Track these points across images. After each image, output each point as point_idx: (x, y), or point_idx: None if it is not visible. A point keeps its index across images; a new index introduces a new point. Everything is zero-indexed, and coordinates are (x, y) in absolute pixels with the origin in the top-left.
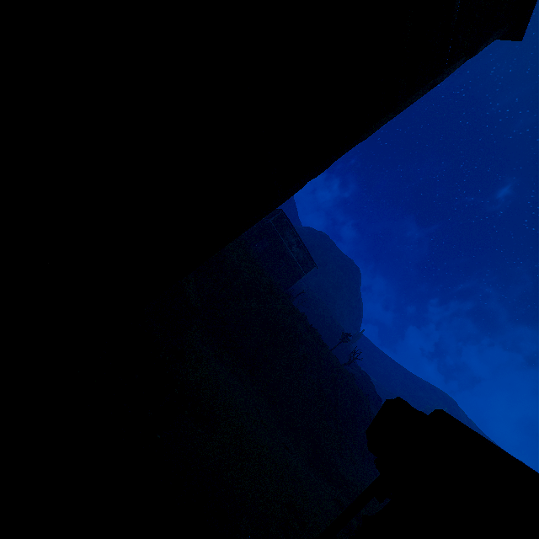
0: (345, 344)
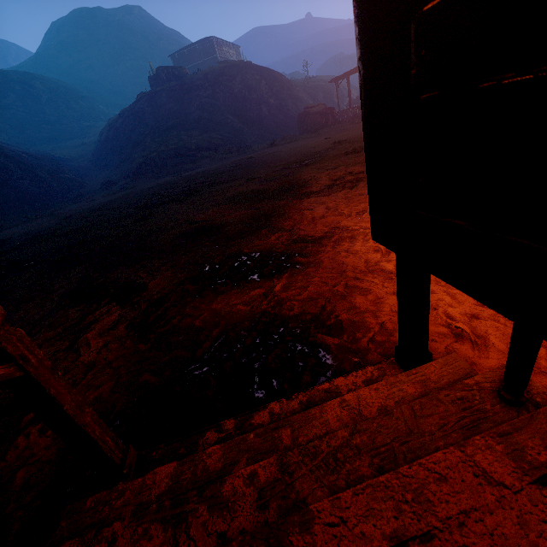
0: None
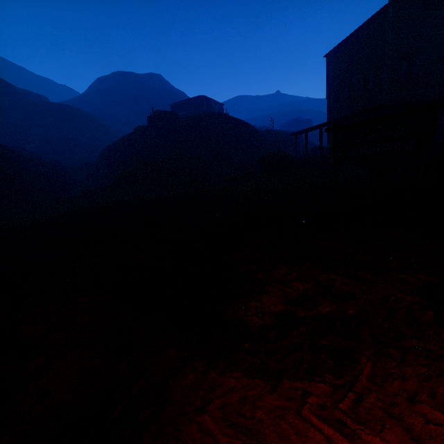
0: None
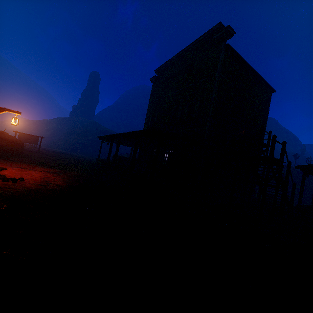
0: (300, 158)
